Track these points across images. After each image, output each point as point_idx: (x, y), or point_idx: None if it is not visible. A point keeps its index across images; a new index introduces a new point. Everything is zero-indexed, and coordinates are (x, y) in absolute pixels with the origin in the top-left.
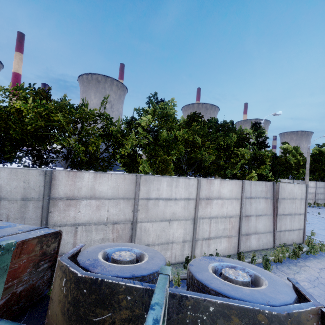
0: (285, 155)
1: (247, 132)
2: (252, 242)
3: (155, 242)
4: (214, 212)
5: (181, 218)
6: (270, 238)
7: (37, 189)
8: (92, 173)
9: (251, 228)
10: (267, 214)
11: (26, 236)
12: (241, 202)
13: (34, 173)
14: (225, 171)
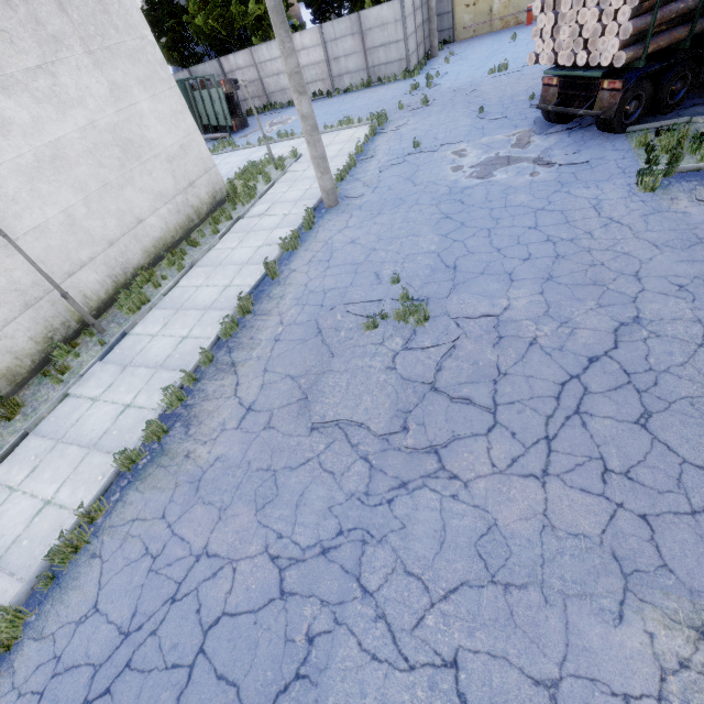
0: None
1: None
2: (345, 82)
3: (276, 90)
4: (304, 62)
5: (284, 72)
6: (364, 76)
7: (219, 70)
8: (232, 55)
9: (342, 70)
10: (357, 51)
11: (202, 80)
12: (323, 48)
13: (215, 63)
14: None
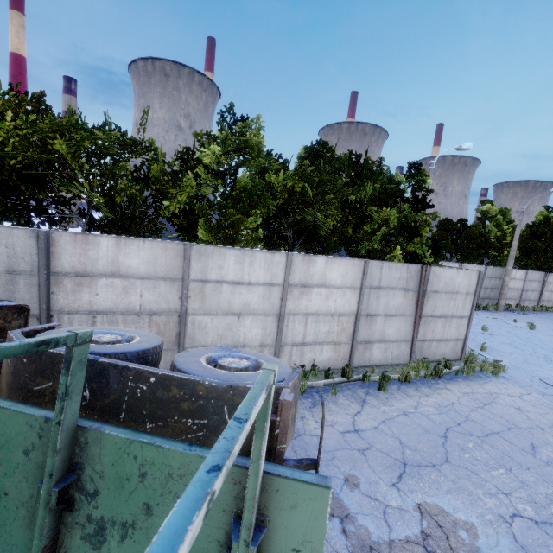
0: (483, 224)
1: (398, 179)
2: (374, 353)
3: (216, 344)
4: (314, 306)
5: (258, 312)
6: (405, 350)
7: (28, 258)
8: (112, 238)
9: (374, 334)
10: (405, 313)
11: None
12: (360, 294)
13: (21, 234)
14: (358, 247)
